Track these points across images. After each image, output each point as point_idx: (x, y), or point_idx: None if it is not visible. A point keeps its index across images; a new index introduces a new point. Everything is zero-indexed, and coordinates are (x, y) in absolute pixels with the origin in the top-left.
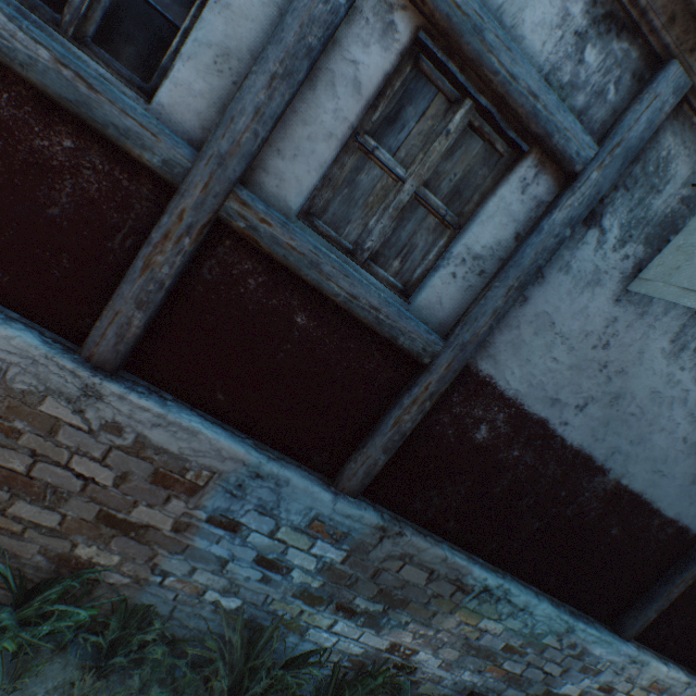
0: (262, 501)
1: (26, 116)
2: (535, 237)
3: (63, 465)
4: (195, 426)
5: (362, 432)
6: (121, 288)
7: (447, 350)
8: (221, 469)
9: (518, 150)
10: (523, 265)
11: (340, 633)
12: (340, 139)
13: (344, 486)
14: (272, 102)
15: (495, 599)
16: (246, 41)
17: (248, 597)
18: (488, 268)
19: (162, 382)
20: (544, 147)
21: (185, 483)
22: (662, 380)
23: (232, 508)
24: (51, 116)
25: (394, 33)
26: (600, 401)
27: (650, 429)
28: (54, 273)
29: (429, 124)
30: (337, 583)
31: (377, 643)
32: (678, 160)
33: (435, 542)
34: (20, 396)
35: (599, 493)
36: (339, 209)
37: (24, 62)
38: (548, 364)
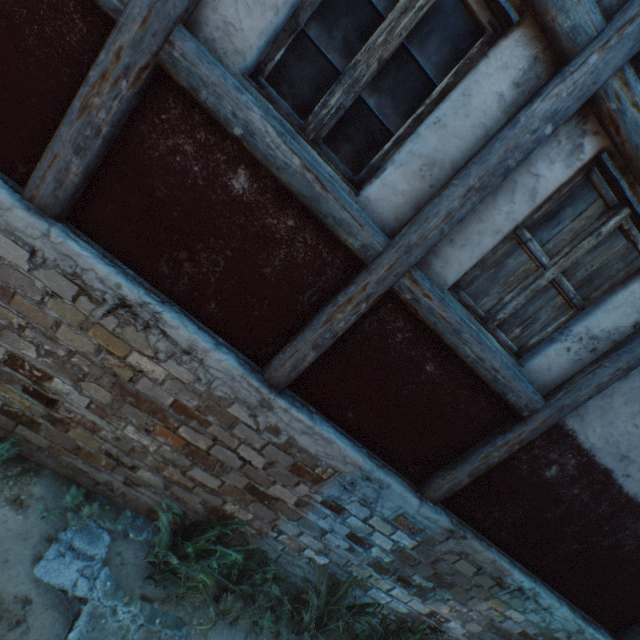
0: (365, 496)
1: (266, 201)
2: None
3: (232, 449)
4: (331, 437)
5: (452, 455)
6: (304, 333)
7: (546, 409)
8: (342, 469)
9: None
10: (636, 352)
11: (394, 596)
12: (504, 234)
13: (428, 495)
14: (462, 208)
15: (524, 597)
16: (450, 154)
17: (334, 558)
18: (600, 347)
19: (310, 398)
20: None
21: (313, 474)
22: None
23: (341, 497)
24: (284, 202)
25: (579, 153)
26: None
27: None
28: (255, 313)
29: (581, 223)
30: (403, 562)
31: (420, 608)
32: None
33: (487, 545)
34: (216, 399)
35: (639, 533)
36: (482, 284)
37: (280, 166)
38: (628, 428)
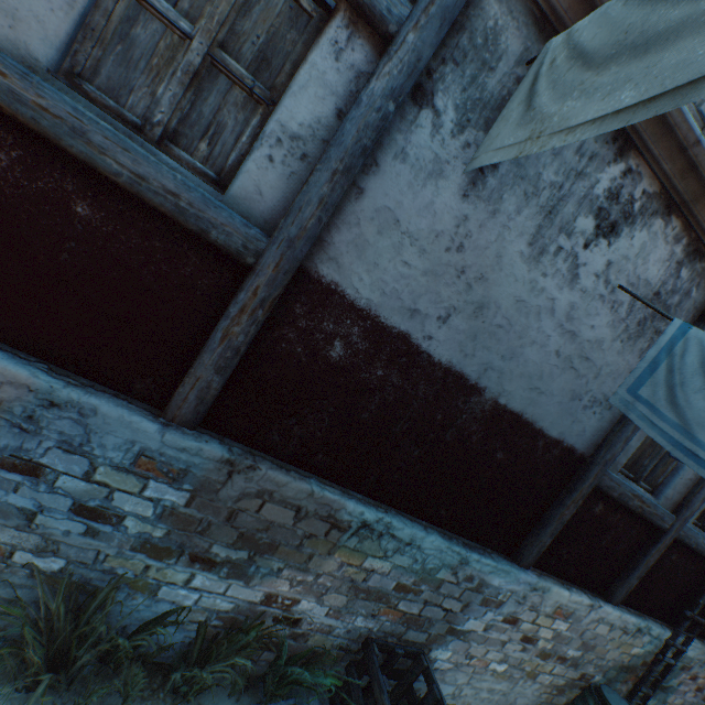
0: (66, 437)
1: None
2: (354, 110)
3: None
4: None
5: (192, 352)
6: None
7: (272, 247)
8: None
9: (326, 8)
10: (346, 145)
11: (202, 588)
12: None
13: (174, 415)
14: None
15: (377, 535)
16: None
17: (73, 556)
18: (312, 151)
19: None
20: (351, 1)
21: None
22: (526, 287)
23: (26, 447)
24: None
25: None
26: (464, 312)
27: (521, 342)
28: None
29: None
30: (186, 530)
31: (250, 595)
32: (507, 33)
33: (301, 477)
34: None
35: (478, 414)
36: (116, 72)
37: None
38: (400, 270)
